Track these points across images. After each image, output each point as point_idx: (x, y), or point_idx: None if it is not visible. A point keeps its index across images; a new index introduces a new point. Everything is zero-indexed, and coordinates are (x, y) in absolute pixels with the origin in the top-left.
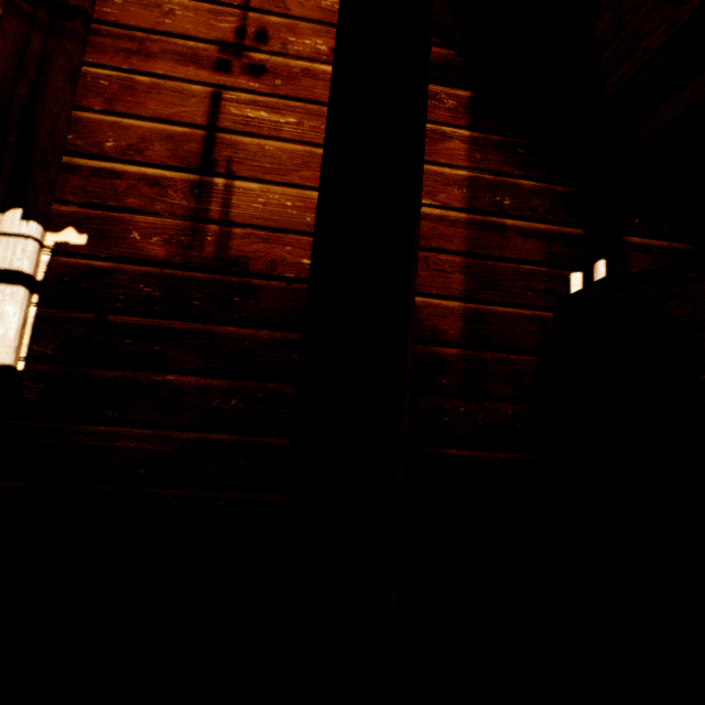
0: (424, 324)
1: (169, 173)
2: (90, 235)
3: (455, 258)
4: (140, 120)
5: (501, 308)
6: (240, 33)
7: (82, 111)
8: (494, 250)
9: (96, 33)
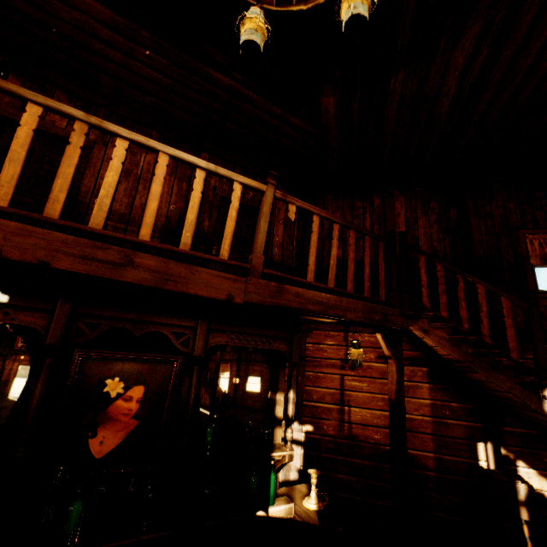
0: (420, 462)
1: (331, 405)
2: (313, 427)
3: (429, 436)
4: (322, 388)
5: (450, 457)
6: (346, 355)
7: (306, 386)
8: (444, 433)
9: (307, 360)
